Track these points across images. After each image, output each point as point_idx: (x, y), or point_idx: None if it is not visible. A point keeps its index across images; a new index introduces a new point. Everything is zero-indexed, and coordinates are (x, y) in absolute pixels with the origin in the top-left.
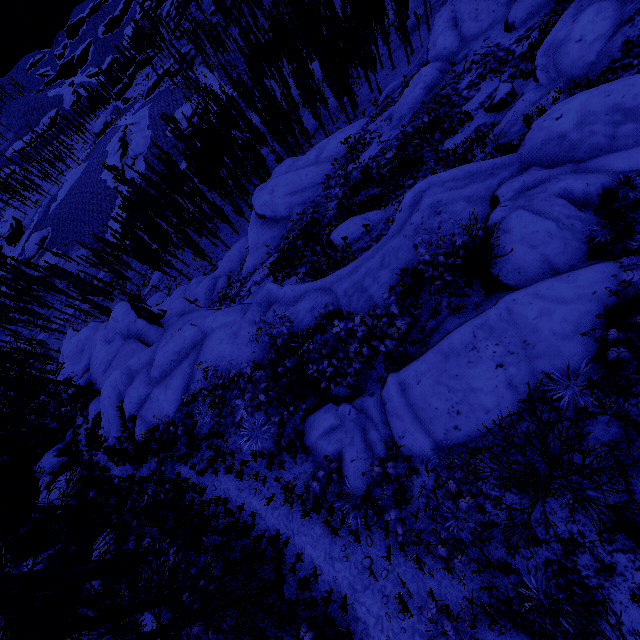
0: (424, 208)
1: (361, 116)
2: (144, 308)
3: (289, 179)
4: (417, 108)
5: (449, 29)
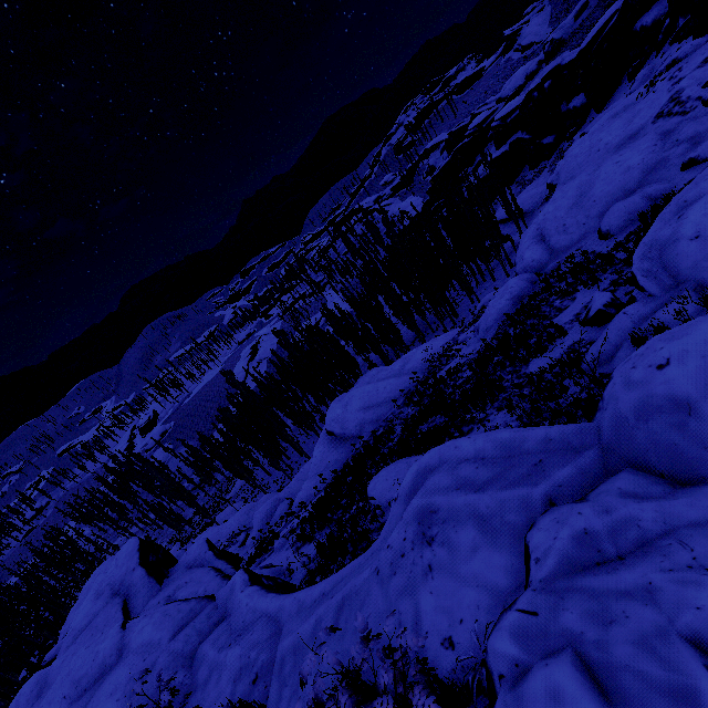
0: (408, 518)
1: (460, 324)
2: (157, 548)
3: (366, 391)
4: (504, 319)
5: (536, 244)
